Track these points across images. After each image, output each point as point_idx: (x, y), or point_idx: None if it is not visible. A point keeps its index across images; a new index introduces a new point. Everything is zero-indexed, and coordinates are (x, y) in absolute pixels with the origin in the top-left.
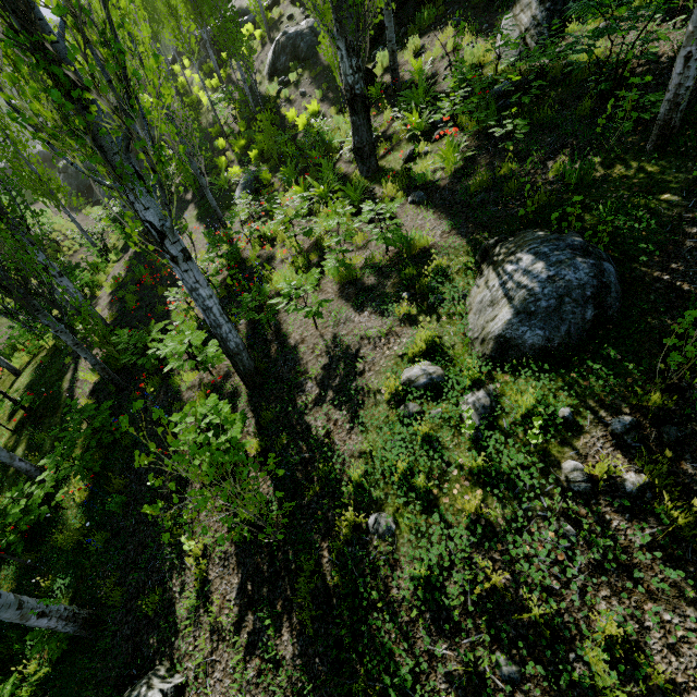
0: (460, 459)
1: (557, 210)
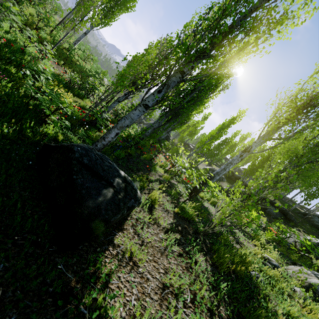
0: (297, 299)
1: None
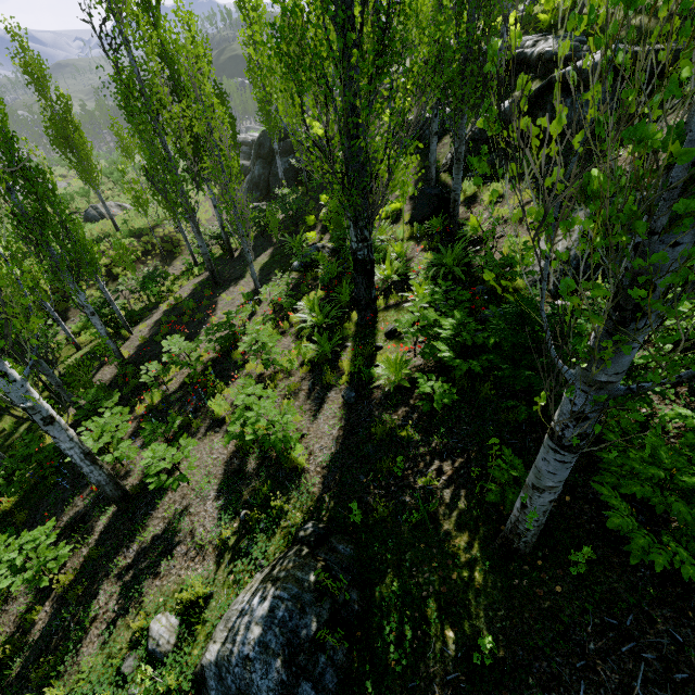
0: None
1: (376, 542)
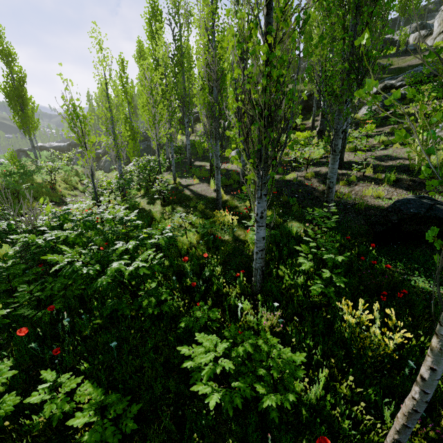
0: None
1: None
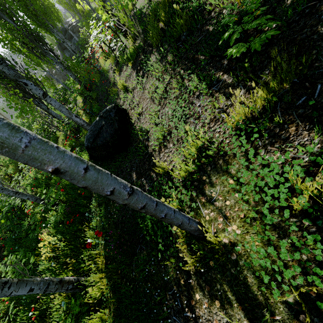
0: None
1: None
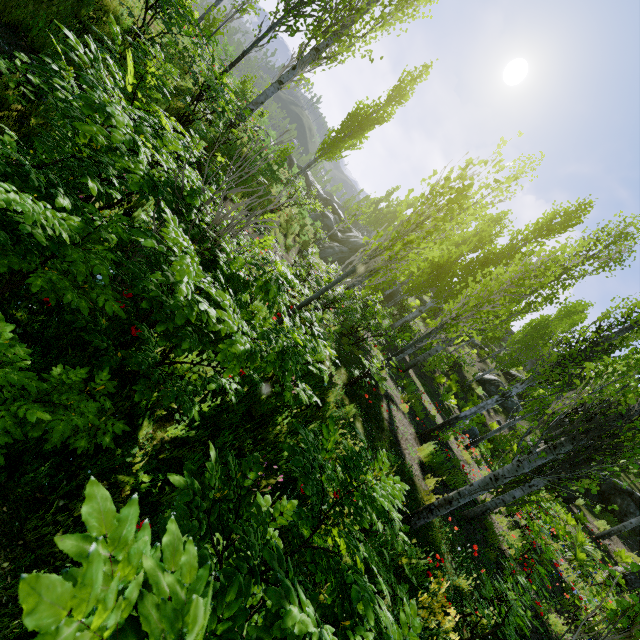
0: None
1: None
